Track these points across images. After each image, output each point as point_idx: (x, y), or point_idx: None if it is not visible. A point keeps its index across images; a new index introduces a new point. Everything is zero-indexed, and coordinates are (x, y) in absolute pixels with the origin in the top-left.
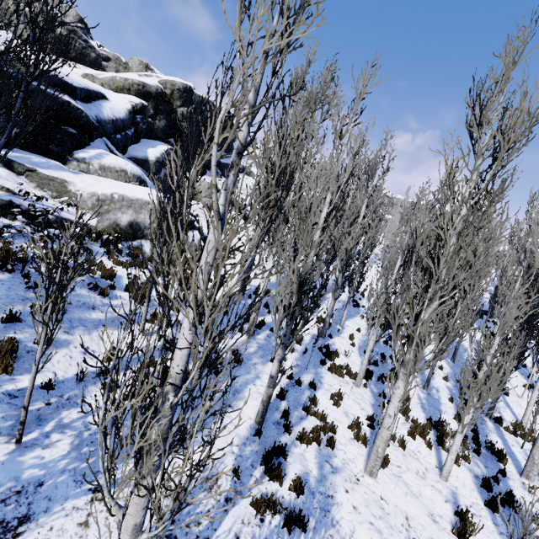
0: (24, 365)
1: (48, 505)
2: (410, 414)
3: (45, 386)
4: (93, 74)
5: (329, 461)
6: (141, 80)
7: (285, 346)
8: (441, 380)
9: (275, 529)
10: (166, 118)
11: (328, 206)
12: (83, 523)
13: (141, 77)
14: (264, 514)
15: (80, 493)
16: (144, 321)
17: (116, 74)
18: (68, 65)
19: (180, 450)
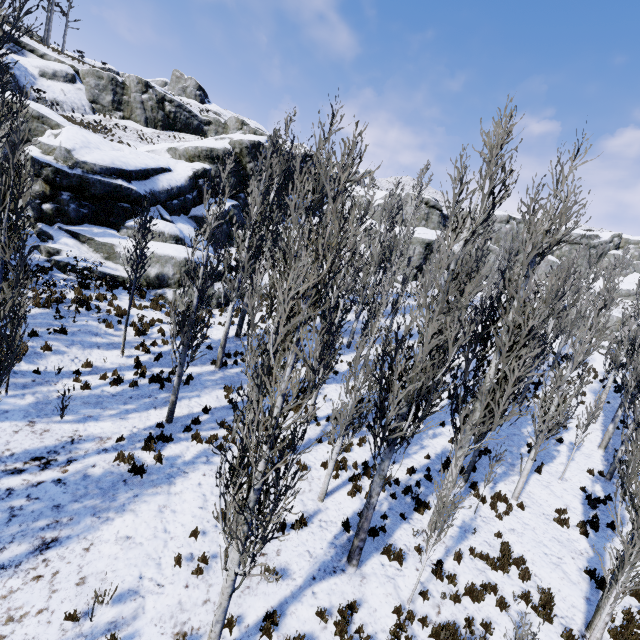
0: (30, 360)
1: (5, 420)
2: (349, 455)
3: (35, 371)
4: (175, 147)
5: (210, 457)
6: (211, 146)
7: (181, 364)
8: (445, 441)
9: (124, 471)
10: (235, 175)
11: (205, 259)
12: (16, 431)
13: (212, 143)
14: (123, 463)
15: (23, 421)
16: (123, 345)
17: (195, 143)
18: (174, 137)
19: (96, 421)
